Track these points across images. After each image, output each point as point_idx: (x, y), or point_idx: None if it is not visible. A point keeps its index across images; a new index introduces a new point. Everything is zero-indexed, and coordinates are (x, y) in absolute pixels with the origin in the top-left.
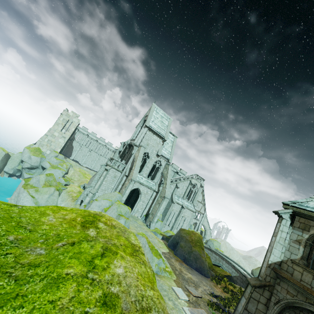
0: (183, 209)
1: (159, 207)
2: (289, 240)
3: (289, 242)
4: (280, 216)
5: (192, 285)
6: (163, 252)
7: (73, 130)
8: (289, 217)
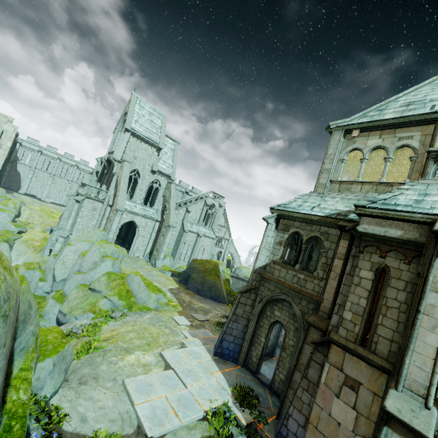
0: (199, 238)
1: (164, 239)
2: (273, 244)
3: (273, 245)
4: (267, 222)
5: (202, 312)
6: (170, 289)
7: (9, 145)
8: (274, 221)
